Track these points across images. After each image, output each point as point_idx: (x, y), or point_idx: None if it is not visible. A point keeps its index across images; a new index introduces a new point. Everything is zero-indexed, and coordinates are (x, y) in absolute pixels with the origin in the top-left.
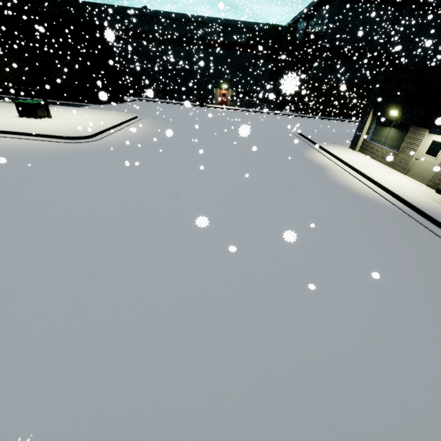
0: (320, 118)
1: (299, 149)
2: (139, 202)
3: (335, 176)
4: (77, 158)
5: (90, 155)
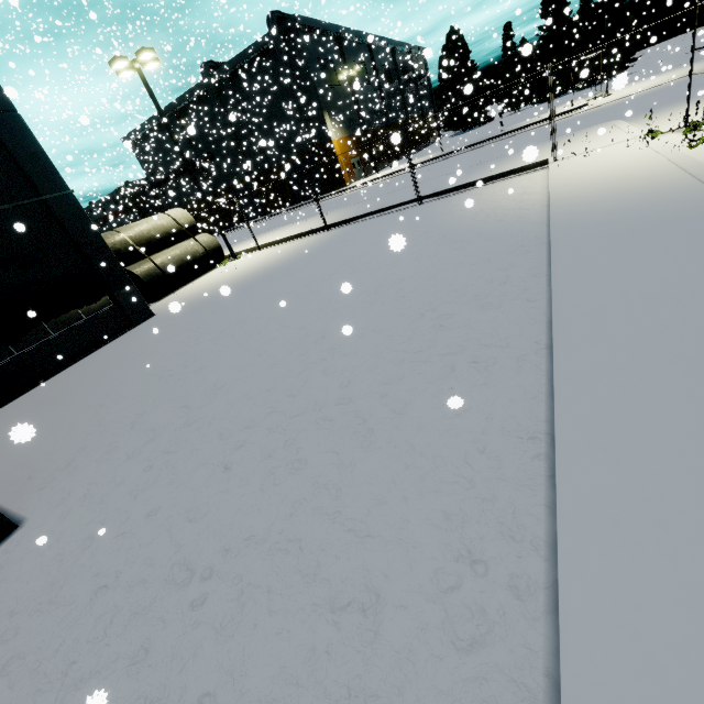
0: None
1: None
2: None
3: None
4: None
5: None
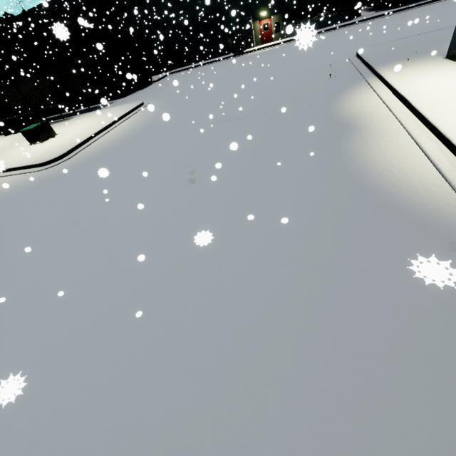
0: (428, 2)
1: (332, 94)
2: (4, 273)
3: (363, 148)
4: (25, 195)
5: (40, 186)
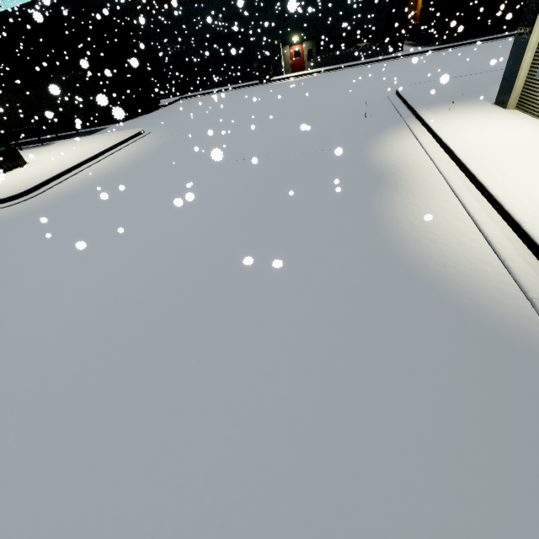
0: (475, 42)
1: (367, 136)
2: None
3: (399, 207)
4: None
5: None
